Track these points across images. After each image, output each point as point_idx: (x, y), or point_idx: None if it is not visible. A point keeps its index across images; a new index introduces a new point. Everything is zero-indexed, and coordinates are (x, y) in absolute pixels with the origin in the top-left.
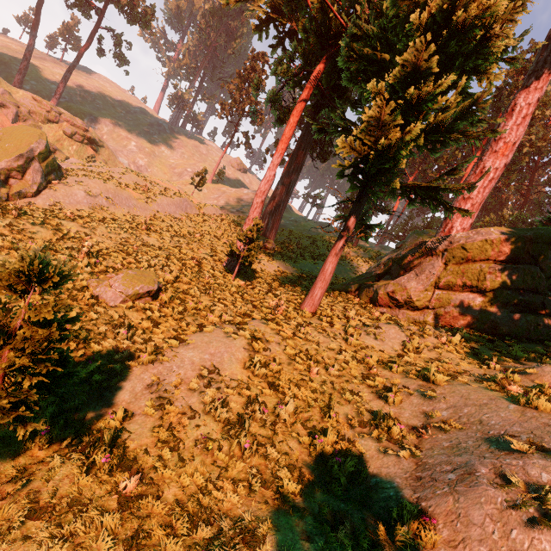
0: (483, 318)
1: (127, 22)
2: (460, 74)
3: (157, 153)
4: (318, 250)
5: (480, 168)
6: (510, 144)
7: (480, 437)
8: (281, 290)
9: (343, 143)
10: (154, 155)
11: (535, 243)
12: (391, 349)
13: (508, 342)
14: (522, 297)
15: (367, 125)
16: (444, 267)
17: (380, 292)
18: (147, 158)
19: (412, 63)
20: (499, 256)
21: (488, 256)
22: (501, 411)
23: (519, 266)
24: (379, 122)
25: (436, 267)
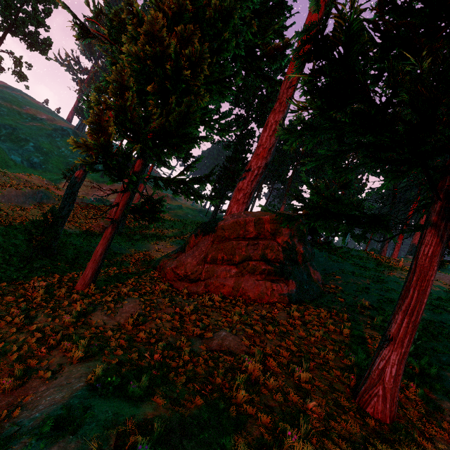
0: (236, 286)
1: (27, 49)
2: (183, 95)
3: (57, 153)
4: (172, 232)
5: (249, 166)
6: (267, 149)
7: (2, 429)
8: (81, 270)
9: (76, 143)
10: (52, 154)
11: (272, 223)
12: (112, 324)
13: (251, 306)
14: (265, 267)
15: (92, 129)
16: (211, 244)
17: (168, 268)
18: (43, 157)
19: (119, 82)
20: (247, 235)
21: (239, 234)
22: (63, 392)
23: (260, 242)
24: (102, 127)
25: (205, 245)
